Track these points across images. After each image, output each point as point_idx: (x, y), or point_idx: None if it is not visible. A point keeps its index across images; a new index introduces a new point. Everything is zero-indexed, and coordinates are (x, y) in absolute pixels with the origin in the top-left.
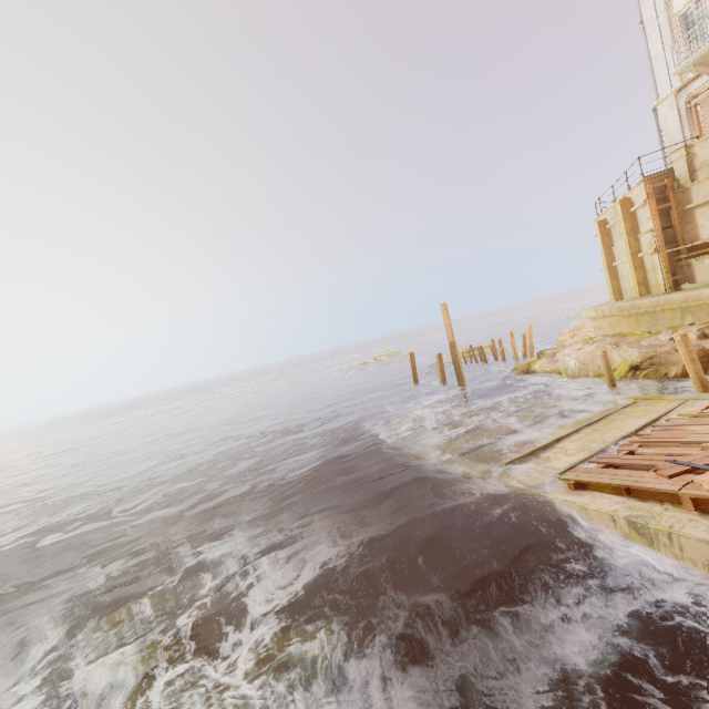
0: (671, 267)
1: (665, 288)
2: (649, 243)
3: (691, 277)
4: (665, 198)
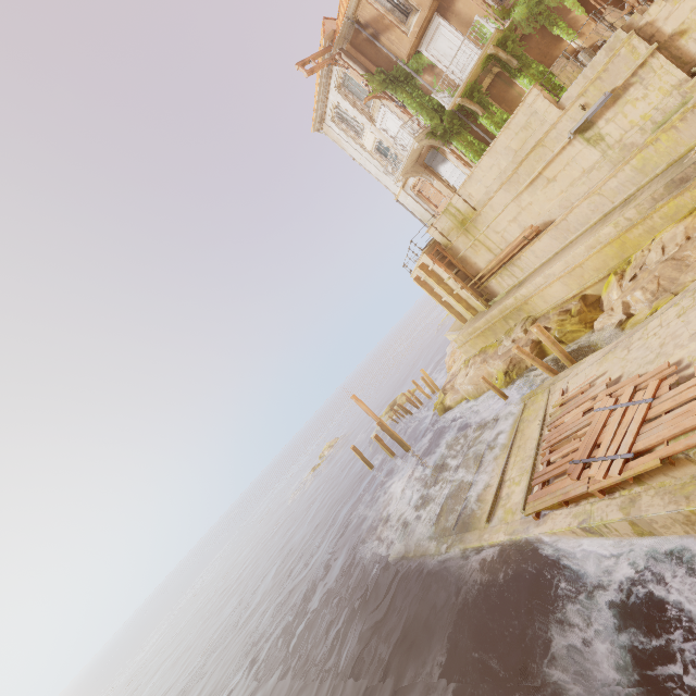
0: (478, 293)
1: (484, 307)
2: (454, 284)
3: (493, 293)
4: (443, 256)
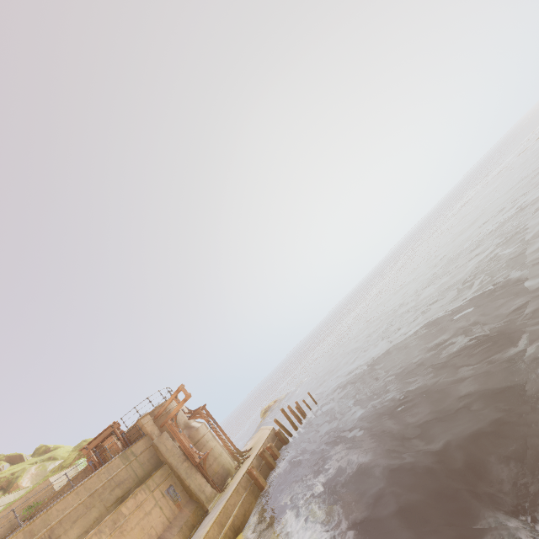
0: None
1: None
2: None
3: None
4: None
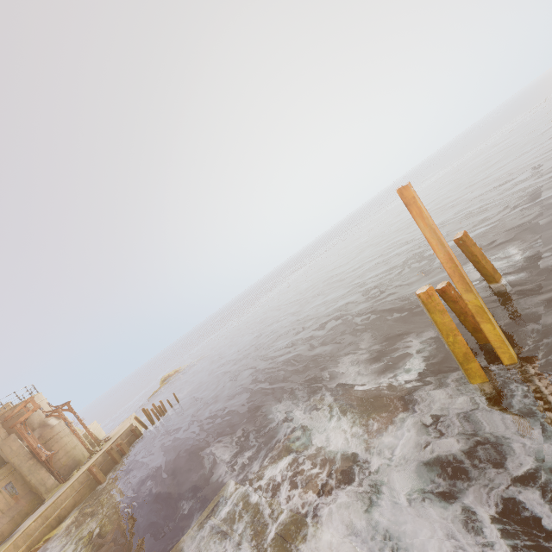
0: None
1: None
2: None
3: None
4: None
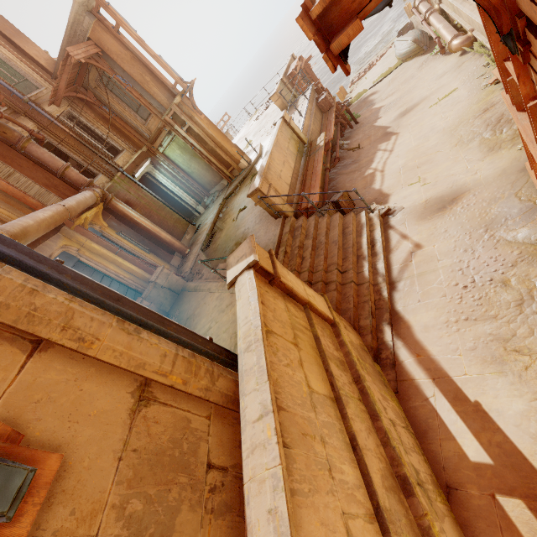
0: None
1: None
2: None
3: None
4: None
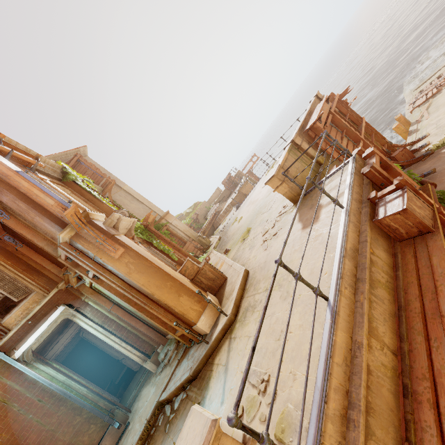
0: None
1: None
2: None
3: None
4: None
